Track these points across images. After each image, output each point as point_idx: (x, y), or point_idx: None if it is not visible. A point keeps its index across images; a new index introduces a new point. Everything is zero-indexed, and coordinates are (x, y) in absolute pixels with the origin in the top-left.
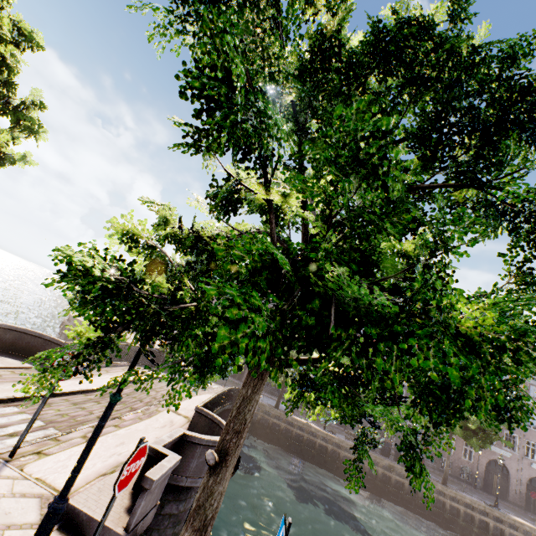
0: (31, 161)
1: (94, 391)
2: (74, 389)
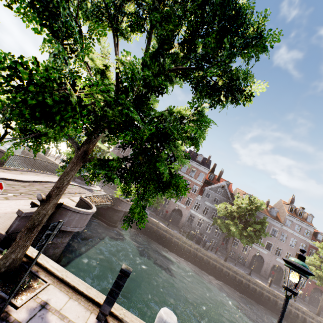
0: None
1: (24, 182)
2: (11, 178)
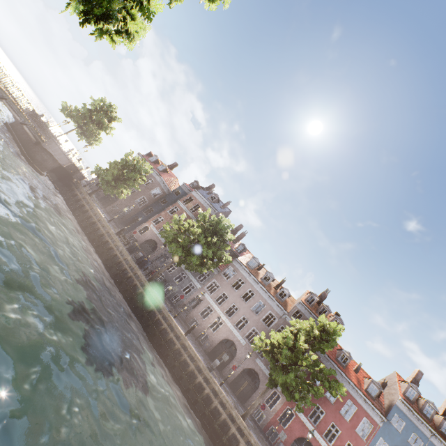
0: None
1: None
2: None
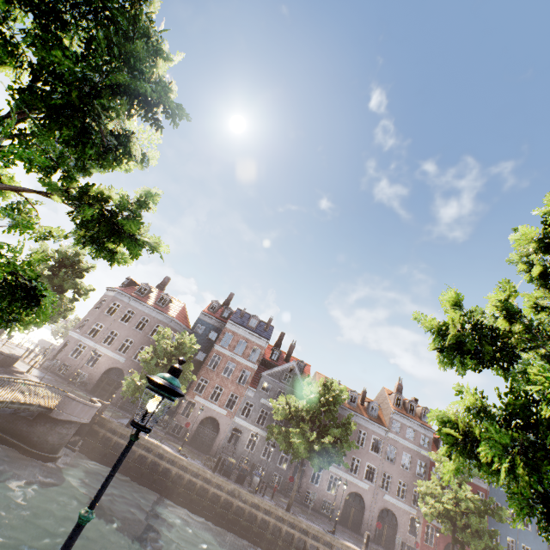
0: None
1: None
2: None
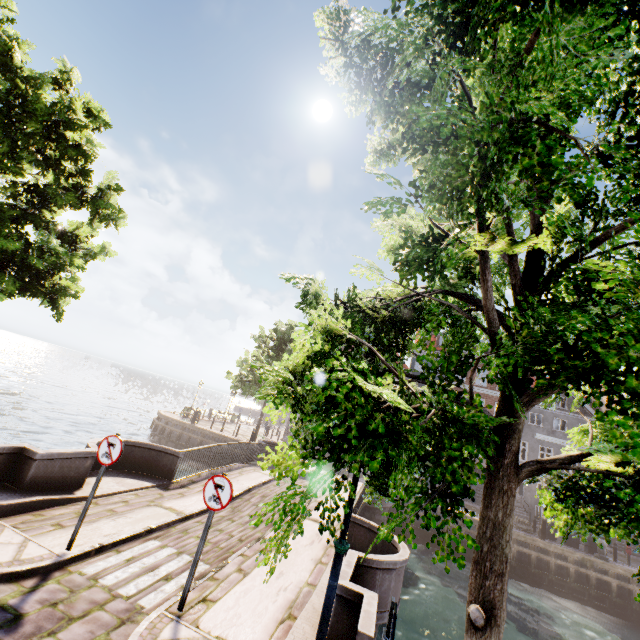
0: (110, 251)
1: None
2: (202, 506)
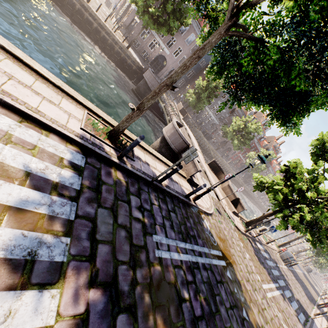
0: None
1: None
2: None
